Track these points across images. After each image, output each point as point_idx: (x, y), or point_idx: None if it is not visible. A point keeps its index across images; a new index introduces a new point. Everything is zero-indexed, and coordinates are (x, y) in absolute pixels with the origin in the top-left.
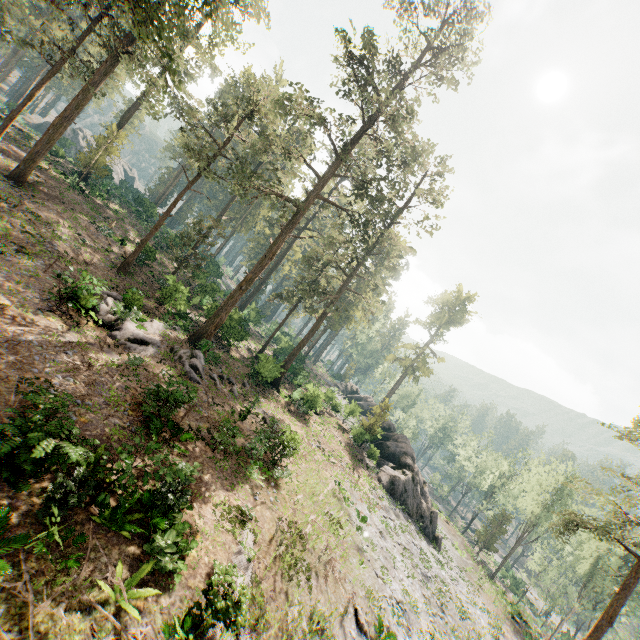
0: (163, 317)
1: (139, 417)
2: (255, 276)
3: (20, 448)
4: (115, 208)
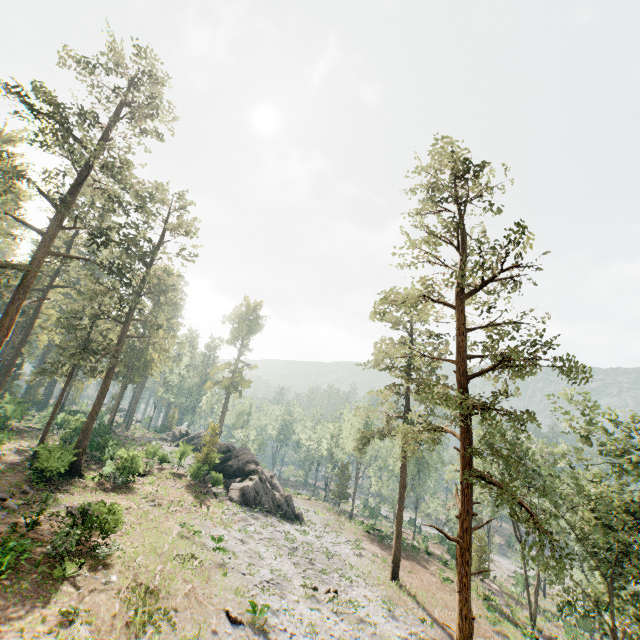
0: None
1: None
2: None
3: None
4: None
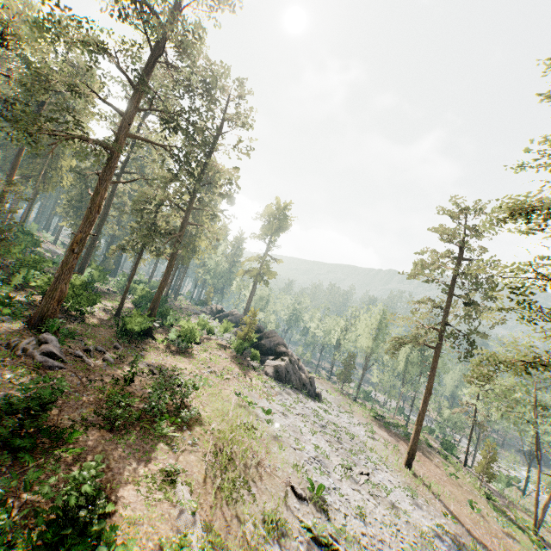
0: None
1: None
2: (86, 234)
3: None
4: None
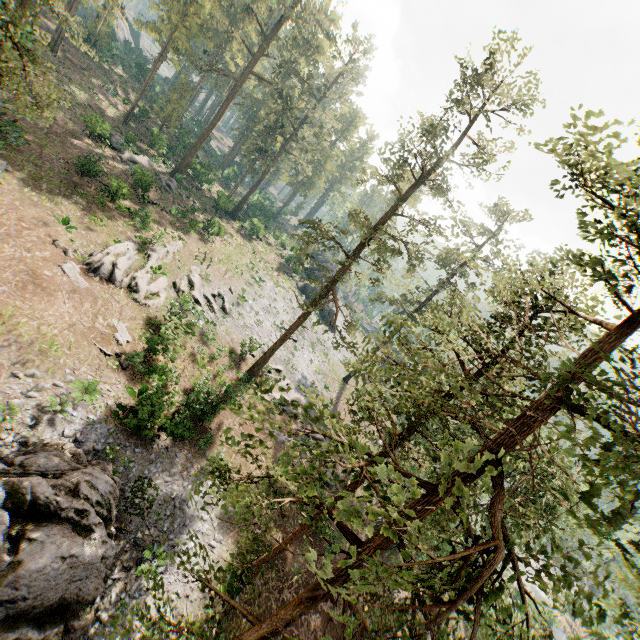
0: (152, 157)
1: (133, 191)
2: (209, 132)
3: (87, 164)
4: (119, 73)
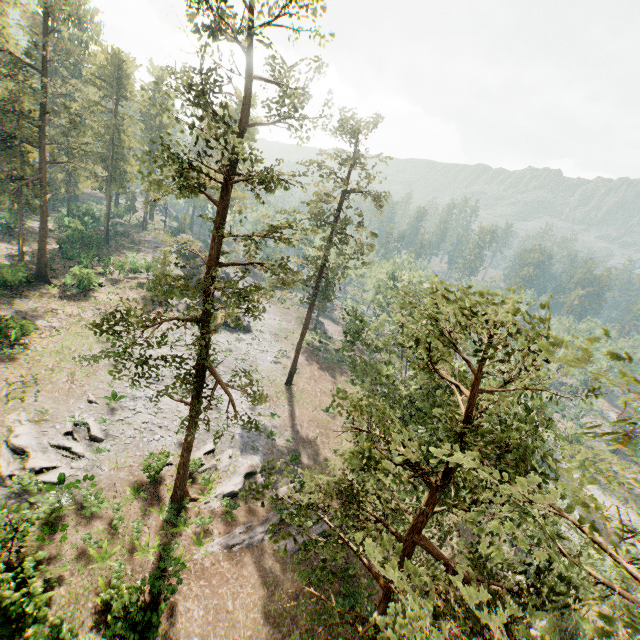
0: None
1: None
2: None
3: None
4: None
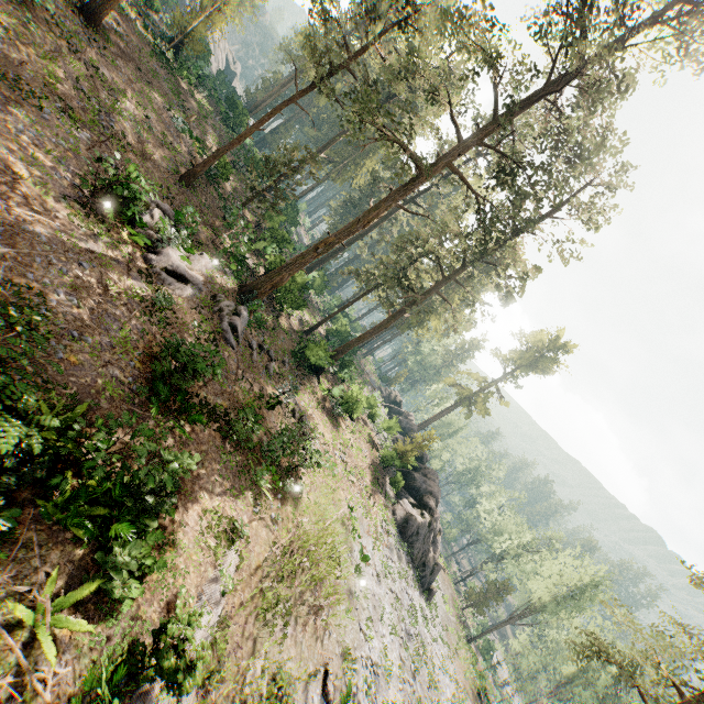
0: (216, 253)
1: (147, 373)
2: (338, 241)
3: None
4: (201, 100)
